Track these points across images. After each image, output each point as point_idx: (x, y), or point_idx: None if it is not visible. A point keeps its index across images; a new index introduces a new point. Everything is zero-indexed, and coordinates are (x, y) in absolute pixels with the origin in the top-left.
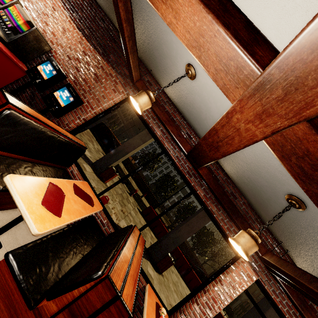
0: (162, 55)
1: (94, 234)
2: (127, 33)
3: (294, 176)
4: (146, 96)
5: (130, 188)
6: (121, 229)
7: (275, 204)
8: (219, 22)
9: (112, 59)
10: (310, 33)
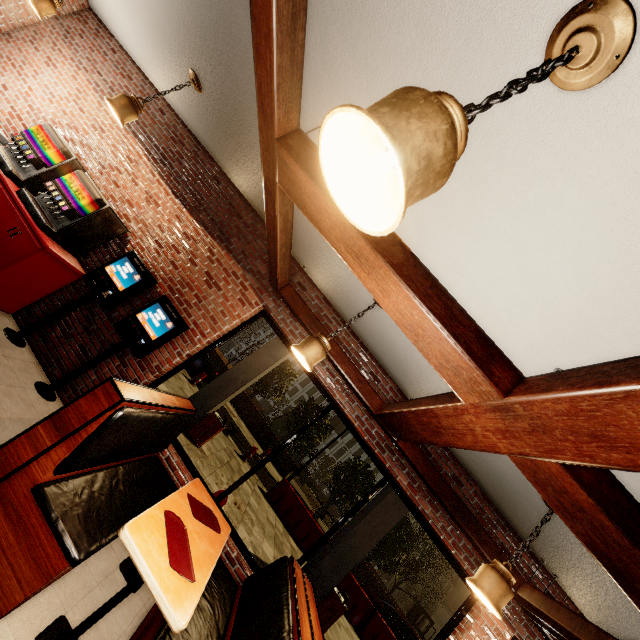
0: (330, 260)
1: (223, 587)
2: (281, 242)
3: (553, 506)
4: (319, 347)
5: (239, 442)
6: (268, 568)
7: (526, 503)
8: (448, 333)
9: (235, 247)
10: (552, 402)
